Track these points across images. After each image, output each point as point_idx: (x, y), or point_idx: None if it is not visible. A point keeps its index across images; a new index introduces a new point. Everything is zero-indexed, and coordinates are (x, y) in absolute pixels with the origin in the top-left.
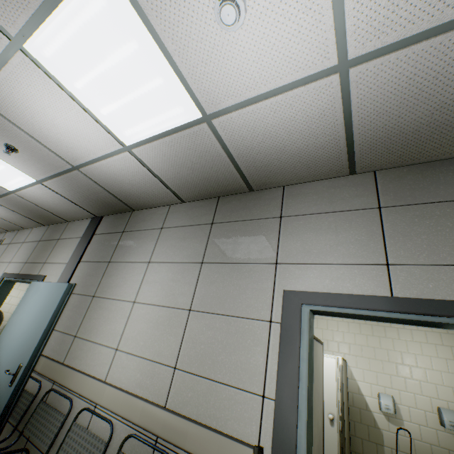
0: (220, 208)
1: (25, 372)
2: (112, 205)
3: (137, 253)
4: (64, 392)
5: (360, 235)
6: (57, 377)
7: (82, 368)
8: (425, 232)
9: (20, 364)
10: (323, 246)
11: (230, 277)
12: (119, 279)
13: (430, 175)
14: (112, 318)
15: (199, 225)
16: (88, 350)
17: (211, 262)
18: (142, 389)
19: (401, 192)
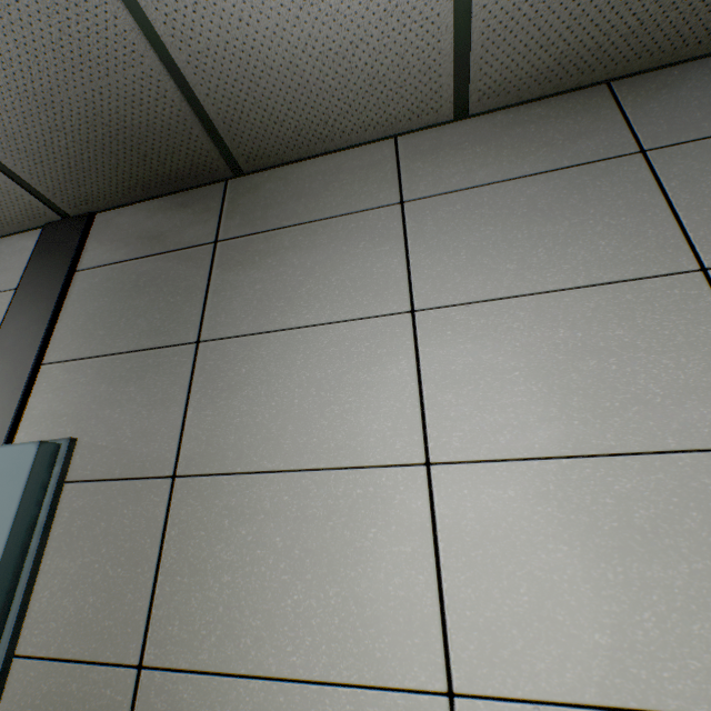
0: (643, 106)
1: None
2: (153, 147)
3: (331, 292)
4: None
5: None
6: None
7: None
8: None
9: None
10: None
11: None
12: (286, 393)
13: None
14: (332, 549)
15: (584, 166)
16: None
17: None
18: None
19: None
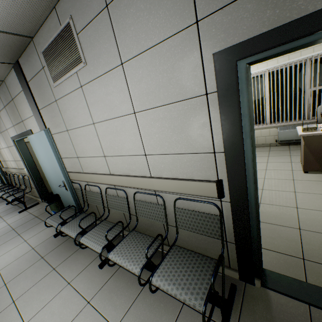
0: None
1: (2, 173)
2: None
3: None
4: (12, 173)
5: (8, 117)
6: (9, 171)
7: (10, 167)
8: (12, 115)
9: (0, 172)
10: (7, 122)
11: (6, 136)
12: None
13: (3, 93)
14: (4, 154)
15: None
16: (8, 163)
17: (2, 132)
18: (16, 167)
19: (4, 100)
